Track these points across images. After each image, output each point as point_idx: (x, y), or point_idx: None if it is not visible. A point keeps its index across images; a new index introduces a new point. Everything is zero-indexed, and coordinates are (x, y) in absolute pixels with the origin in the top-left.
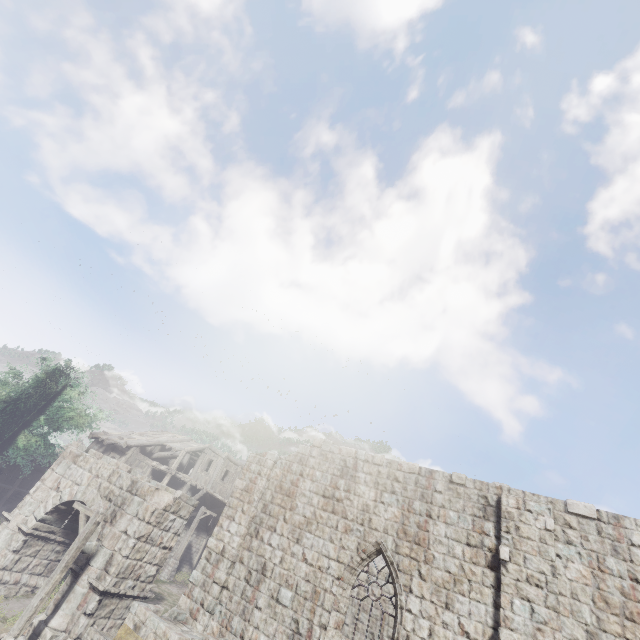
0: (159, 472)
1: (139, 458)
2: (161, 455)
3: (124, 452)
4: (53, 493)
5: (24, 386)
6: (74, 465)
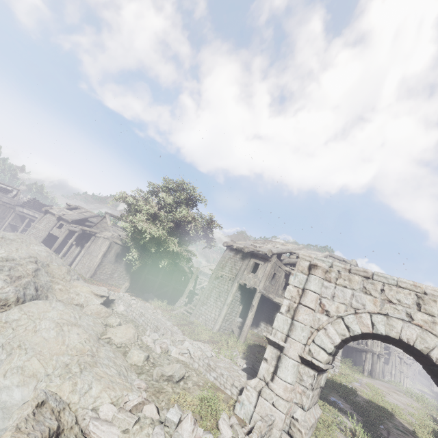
0: (287, 275)
1: (278, 264)
2: (292, 261)
3: (266, 259)
4: (322, 317)
5: (157, 206)
6: (329, 282)
